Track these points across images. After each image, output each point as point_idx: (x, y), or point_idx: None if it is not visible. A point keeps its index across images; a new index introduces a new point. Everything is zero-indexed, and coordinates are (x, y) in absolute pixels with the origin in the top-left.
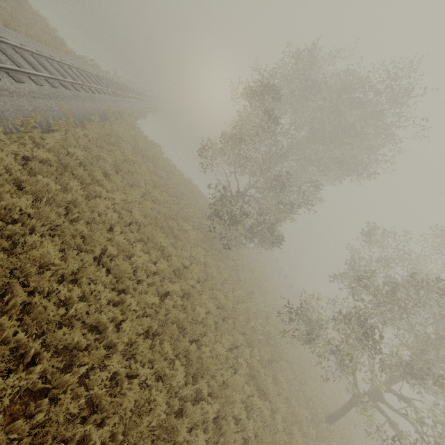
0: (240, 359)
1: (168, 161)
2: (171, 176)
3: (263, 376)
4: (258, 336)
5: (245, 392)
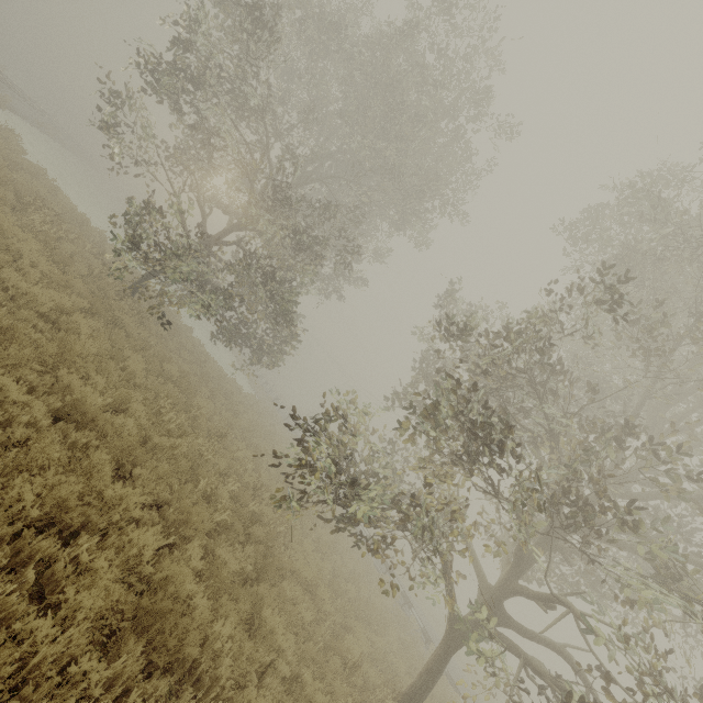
0: (96, 560)
1: (36, 168)
2: (27, 179)
3: (198, 615)
4: (215, 517)
5: (92, 694)
